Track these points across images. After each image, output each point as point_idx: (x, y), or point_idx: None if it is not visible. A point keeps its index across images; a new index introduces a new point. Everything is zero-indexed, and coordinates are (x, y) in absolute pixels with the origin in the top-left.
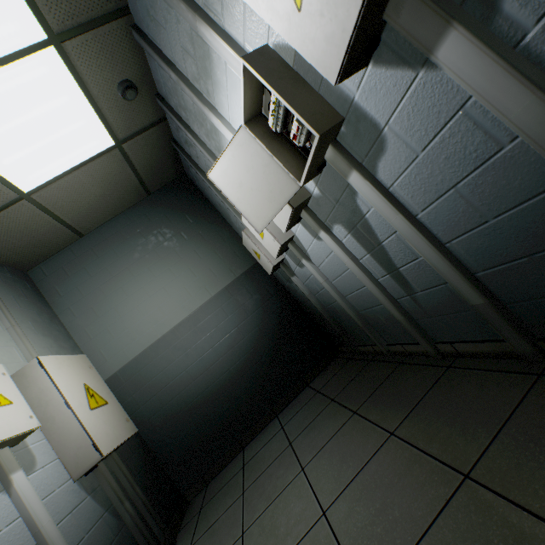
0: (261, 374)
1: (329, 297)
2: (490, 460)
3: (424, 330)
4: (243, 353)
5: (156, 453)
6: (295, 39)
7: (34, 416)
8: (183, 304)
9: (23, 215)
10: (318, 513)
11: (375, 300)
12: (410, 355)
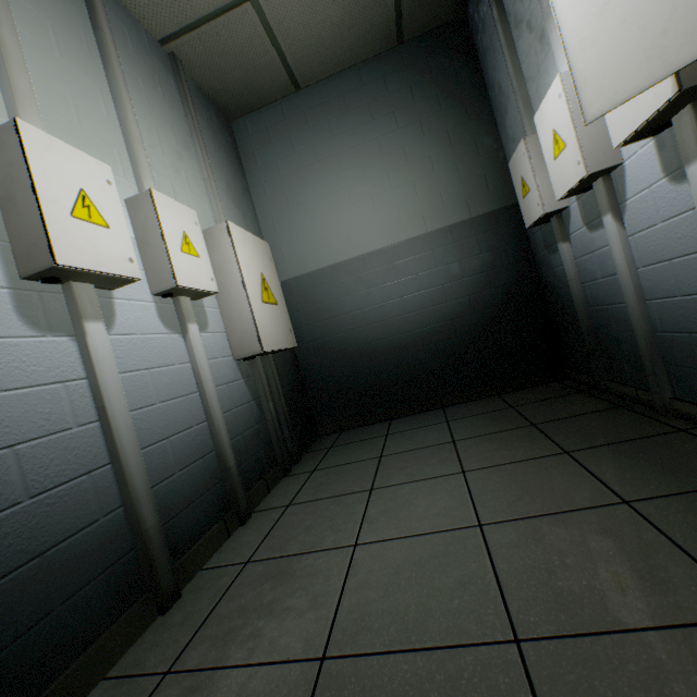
0: (445, 354)
1: (609, 293)
2: None
3: None
4: (434, 321)
5: (304, 377)
6: None
7: (214, 281)
8: (387, 229)
9: (243, 29)
10: (472, 522)
11: None
12: None
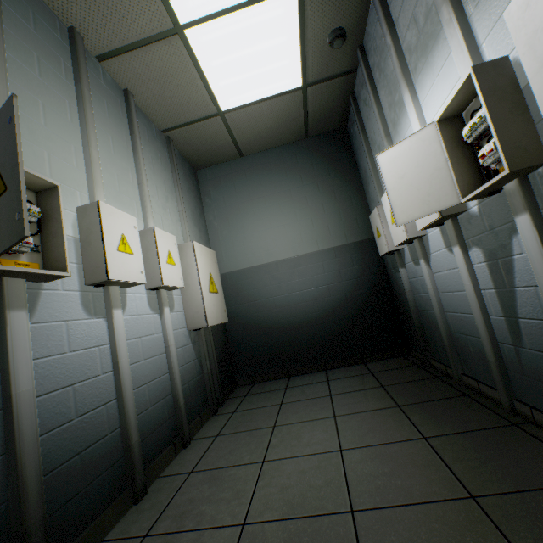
0: (329, 332)
1: (427, 304)
2: (501, 500)
3: (510, 382)
4: (322, 308)
5: (230, 342)
6: (537, 82)
7: (182, 279)
8: (293, 245)
9: (213, 127)
10: (336, 448)
11: (474, 330)
12: (480, 394)
